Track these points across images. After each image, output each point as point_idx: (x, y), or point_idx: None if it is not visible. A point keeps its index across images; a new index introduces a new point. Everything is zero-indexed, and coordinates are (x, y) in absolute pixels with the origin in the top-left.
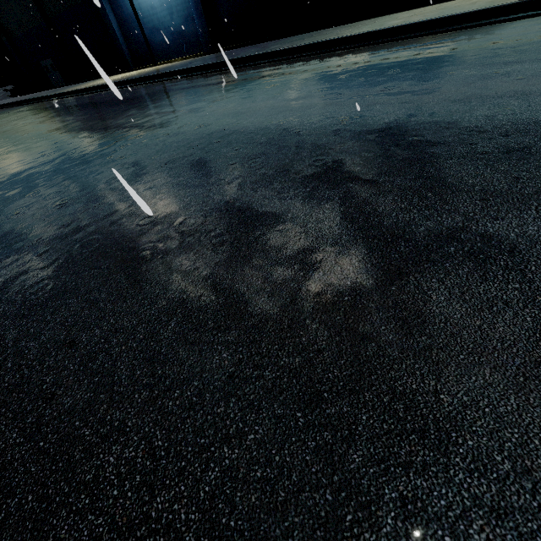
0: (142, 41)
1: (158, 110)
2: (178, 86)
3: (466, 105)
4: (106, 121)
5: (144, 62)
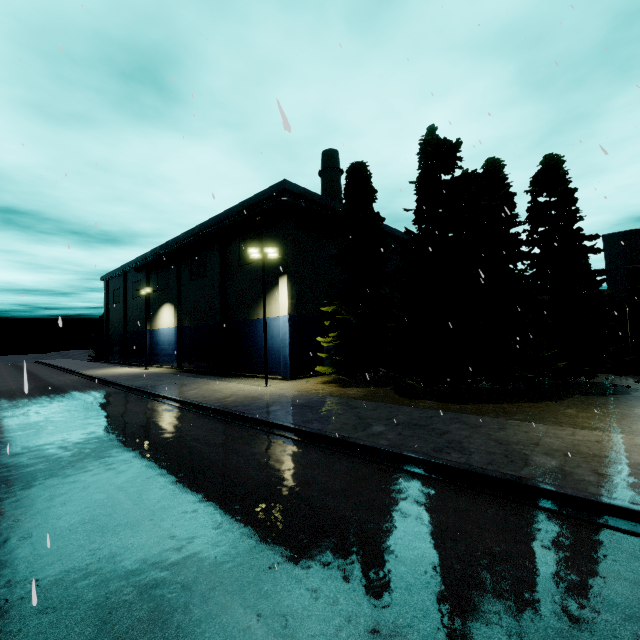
0: (156, 353)
1: (30, 399)
2: (78, 389)
3: (18, 417)
4: (15, 398)
5: (154, 363)
